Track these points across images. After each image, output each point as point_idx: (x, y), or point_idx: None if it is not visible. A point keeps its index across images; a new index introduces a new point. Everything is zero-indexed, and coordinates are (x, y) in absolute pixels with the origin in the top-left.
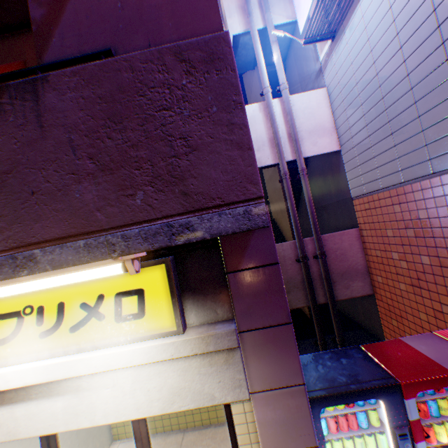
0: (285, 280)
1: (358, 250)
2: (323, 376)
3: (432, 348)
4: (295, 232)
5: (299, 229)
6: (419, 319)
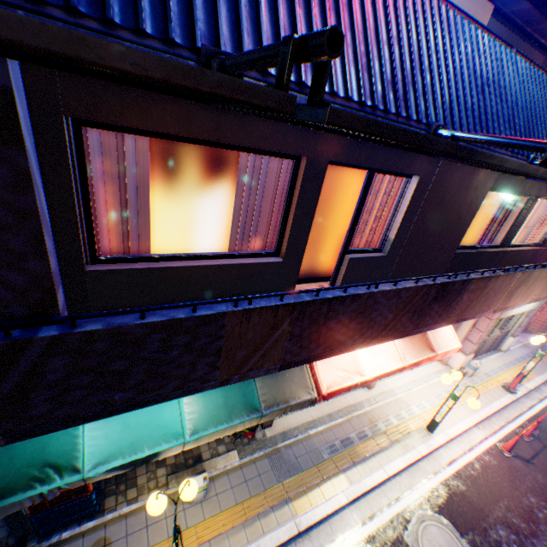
0: None
1: None
2: None
3: None
4: None
5: None
6: None
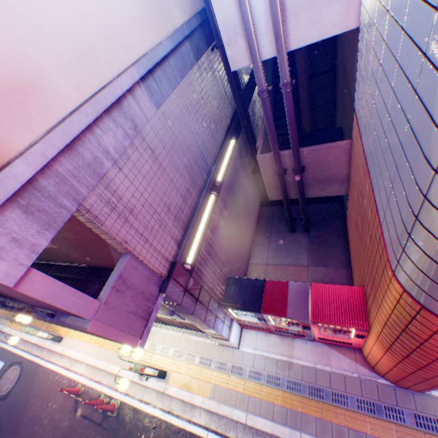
0: (266, 183)
1: (344, 163)
2: (234, 296)
3: (296, 297)
4: (272, 154)
5: (276, 153)
6: (352, 238)
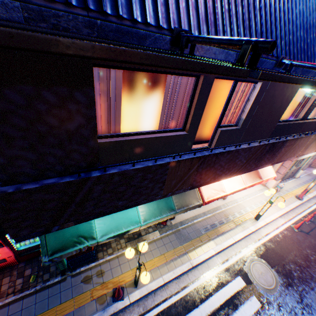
0: None
1: None
2: None
3: None
4: None
5: None
6: None
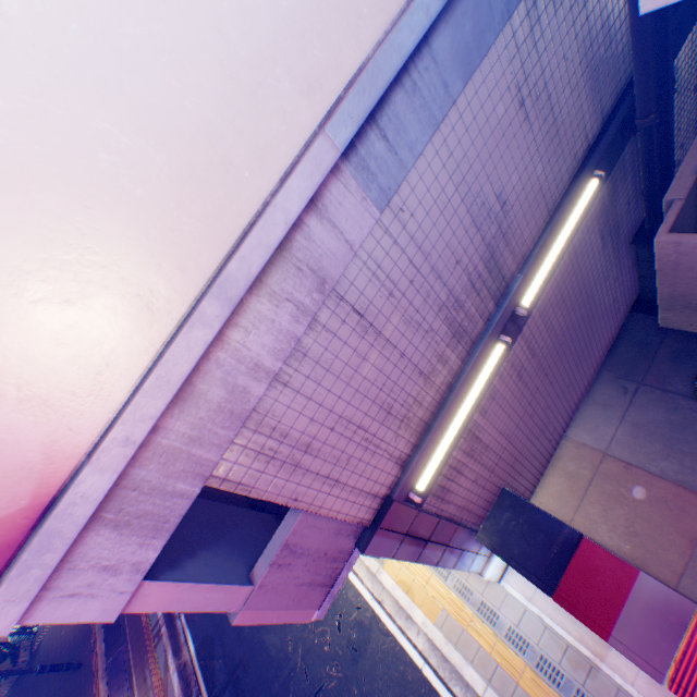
0: (663, 295)
1: None
2: (503, 533)
3: (646, 615)
4: None
5: None
6: None
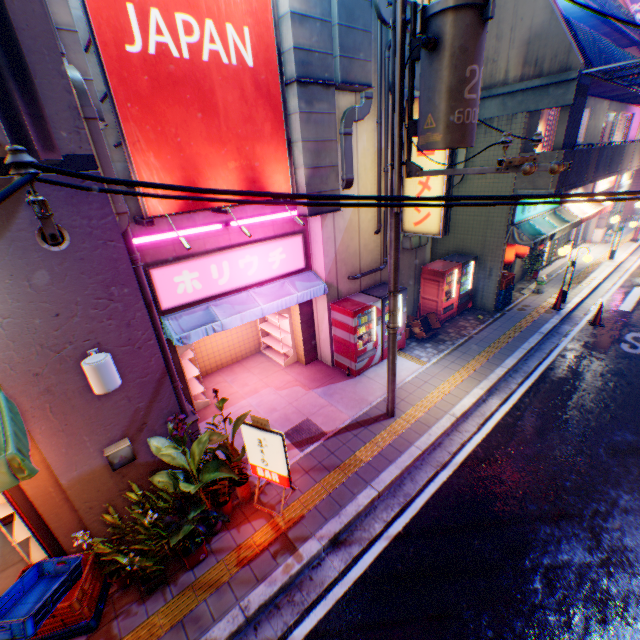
0: None
1: None
2: None
3: None
4: None
5: None
6: None
